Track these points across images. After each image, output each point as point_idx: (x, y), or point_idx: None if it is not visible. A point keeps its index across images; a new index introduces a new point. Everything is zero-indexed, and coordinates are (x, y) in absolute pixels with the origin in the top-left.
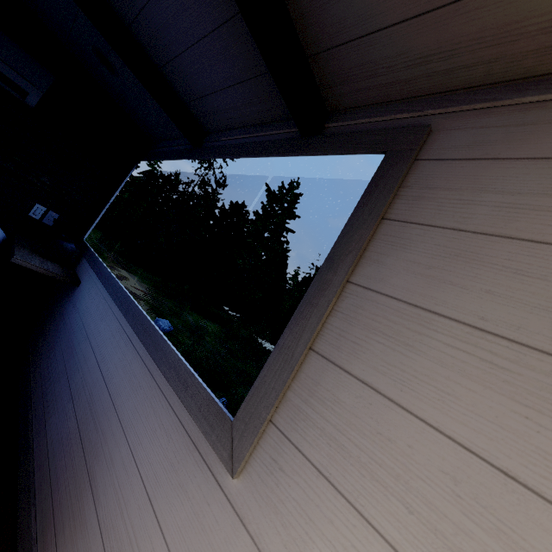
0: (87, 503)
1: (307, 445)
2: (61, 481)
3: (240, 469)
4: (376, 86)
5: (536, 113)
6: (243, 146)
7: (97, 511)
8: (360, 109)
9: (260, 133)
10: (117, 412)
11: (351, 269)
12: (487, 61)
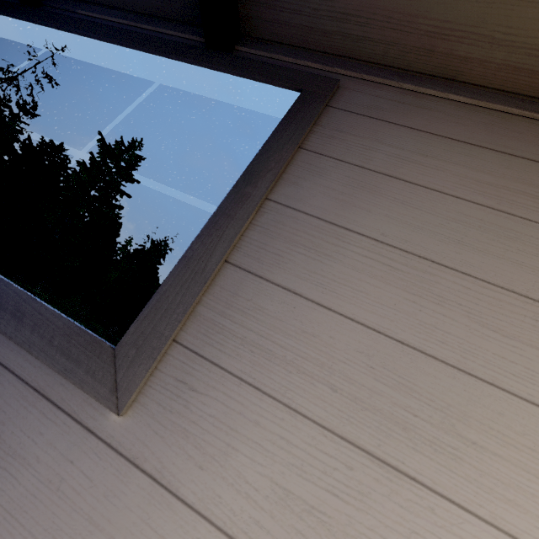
0: None
1: (225, 357)
2: None
3: (129, 403)
4: (297, 25)
5: (410, 98)
6: (120, 30)
7: None
8: (275, 44)
9: (146, 24)
10: None
11: (271, 186)
12: (388, 43)
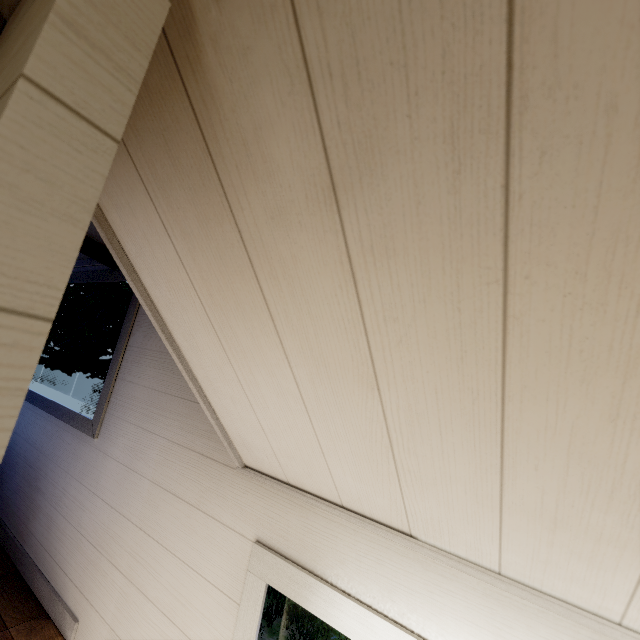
0: (38, 499)
1: (116, 412)
2: (21, 505)
3: (97, 435)
4: None
5: None
6: (85, 274)
7: (44, 497)
8: None
9: (93, 264)
10: (44, 454)
11: (127, 340)
12: None
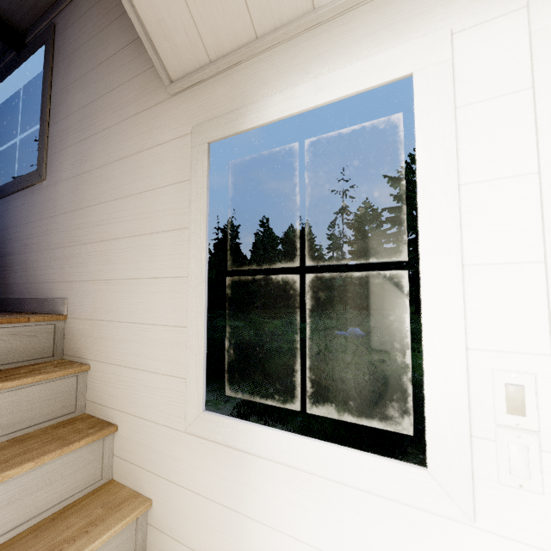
0: (10, 260)
1: (56, 150)
2: None
3: (44, 176)
4: (27, 12)
5: (73, 4)
6: None
7: (14, 255)
8: (33, 27)
9: (1, 65)
10: (4, 229)
11: (49, 92)
12: None
